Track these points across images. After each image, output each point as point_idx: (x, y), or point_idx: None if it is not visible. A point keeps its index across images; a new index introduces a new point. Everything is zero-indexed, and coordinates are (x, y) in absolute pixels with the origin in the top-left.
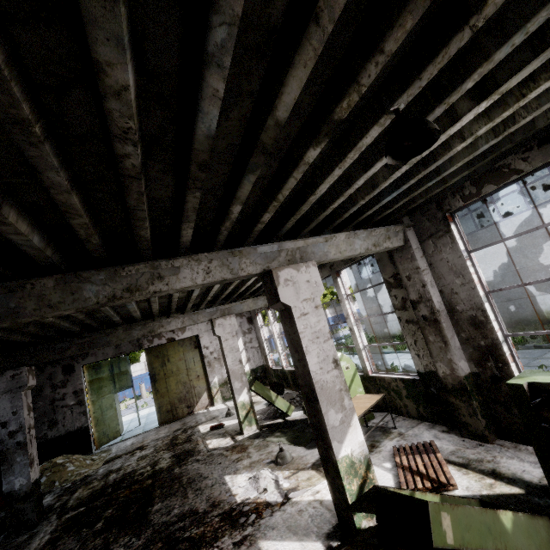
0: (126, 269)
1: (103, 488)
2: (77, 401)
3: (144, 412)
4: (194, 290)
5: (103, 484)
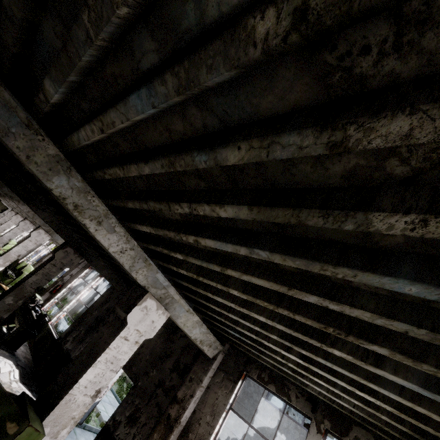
0: None
1: None
2: None
3: None
4: None
5: None
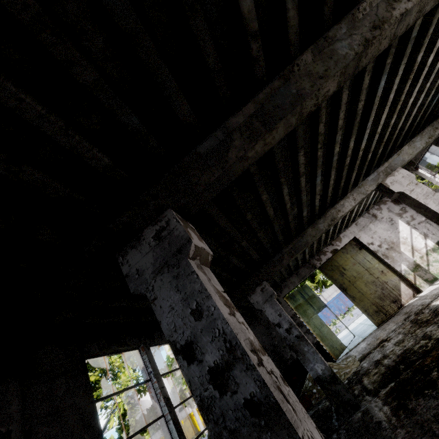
0: (360, 9)
1: (390, 369)
2: (297, 324)
3: (344, 333)
4: (365, 130)
5: (384, 367)
